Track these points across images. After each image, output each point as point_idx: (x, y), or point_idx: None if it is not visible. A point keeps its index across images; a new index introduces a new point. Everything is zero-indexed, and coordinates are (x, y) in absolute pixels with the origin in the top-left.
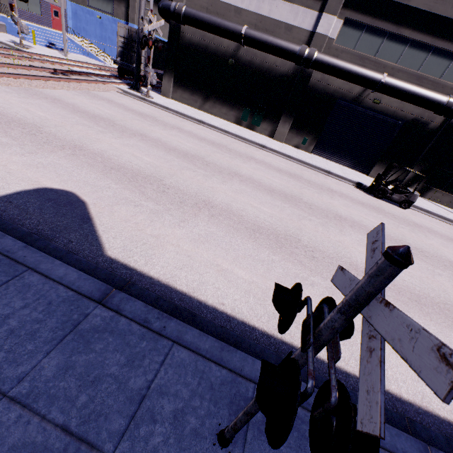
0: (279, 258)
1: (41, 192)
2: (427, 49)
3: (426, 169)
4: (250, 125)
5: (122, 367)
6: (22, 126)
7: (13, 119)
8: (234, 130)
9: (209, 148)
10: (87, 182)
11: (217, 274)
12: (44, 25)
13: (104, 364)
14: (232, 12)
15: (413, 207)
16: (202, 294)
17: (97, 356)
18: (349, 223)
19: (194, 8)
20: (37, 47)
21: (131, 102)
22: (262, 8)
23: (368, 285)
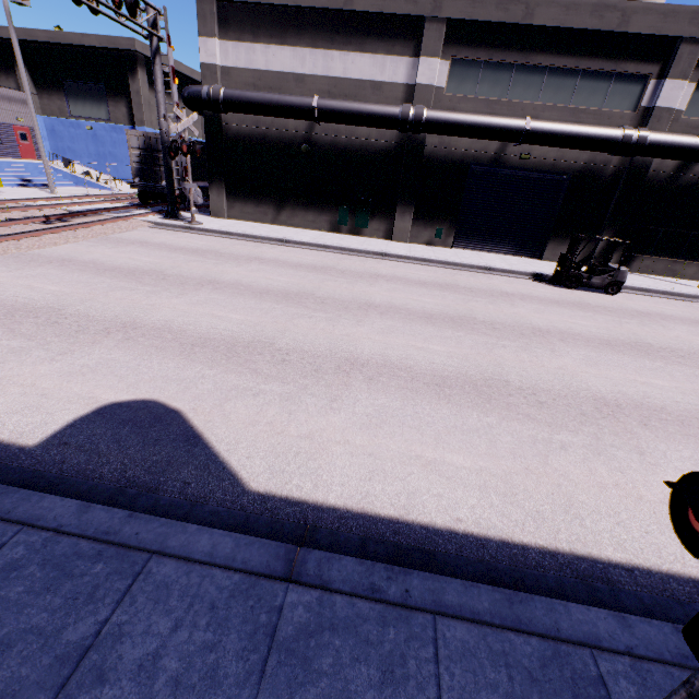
0: (497, 419)
1: (105, 413)
2: (573, 75)
3: (620, 232)
4: (353, 229)
5: (381, 689)
6: (32, 314)
7: (14, 308)
8: (335, 242)
9: (314, 277)
10: (167, 378)
11: (426, 473)
12: (9, 157)
13: (350, 694)
14: (291, 82)
15: (622, 288)
16: (421, 513)
17: (332, 682)
18: (556, 336)
19: (235, 87)
20: (5, 189)
21: (173, 238)
22: (333, 68)
23: None
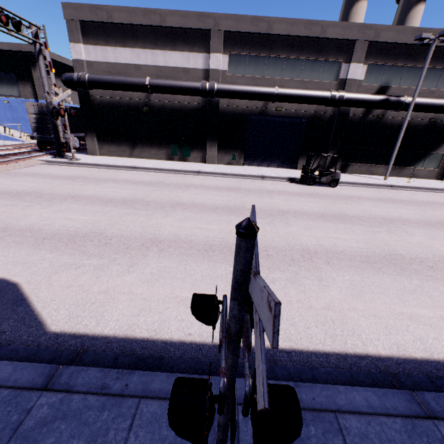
0: None
1: None
2: (300, 62)
3: (338, 150)
4: (181, 158)
5: None
6: None
7: None
8: (168, 166)
9: (147, 189)
10: (17, 262)
11: (178, 306)
12: None
13: None
14: (133, 69)
15: (340, 183)
16: (165, 333)
17: None
18: (292, 214)
19: (96, 73)
20: None
21: (57, 170)
22: (158, 60)
23: (237, 264)
